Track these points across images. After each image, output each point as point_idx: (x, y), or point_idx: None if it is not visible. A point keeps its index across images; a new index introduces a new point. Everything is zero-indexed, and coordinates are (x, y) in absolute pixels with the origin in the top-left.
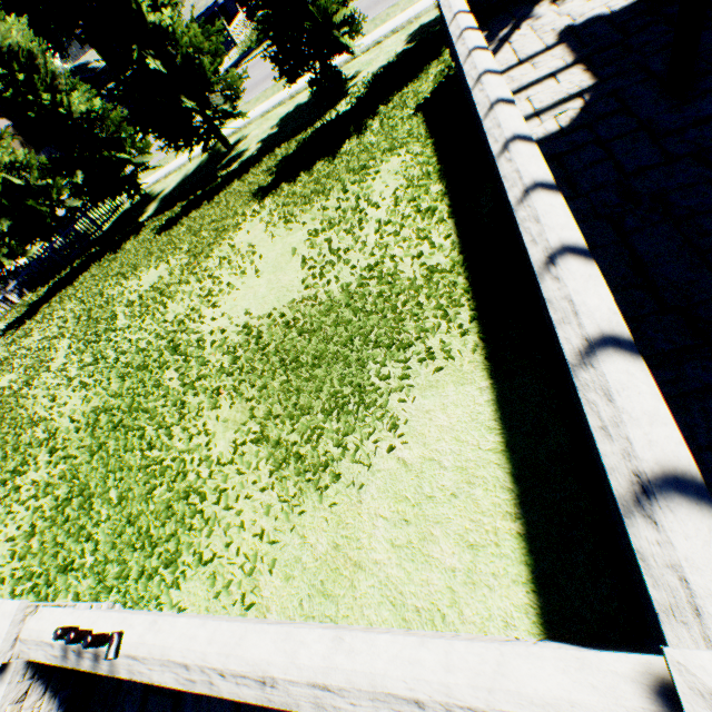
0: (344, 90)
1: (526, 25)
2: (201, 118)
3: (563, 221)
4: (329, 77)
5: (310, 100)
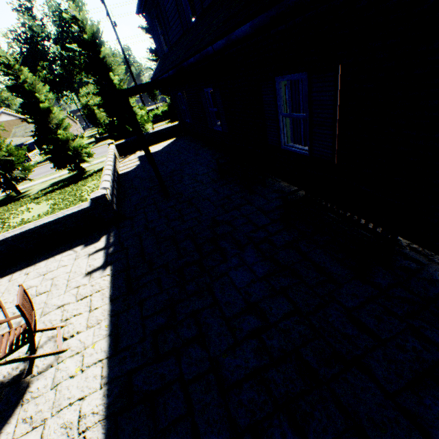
0: (85, 174)
1: (134, 155)
2: (5, 180)
3: (109, 172)
4: (78, 168)
5: (70, 177)
